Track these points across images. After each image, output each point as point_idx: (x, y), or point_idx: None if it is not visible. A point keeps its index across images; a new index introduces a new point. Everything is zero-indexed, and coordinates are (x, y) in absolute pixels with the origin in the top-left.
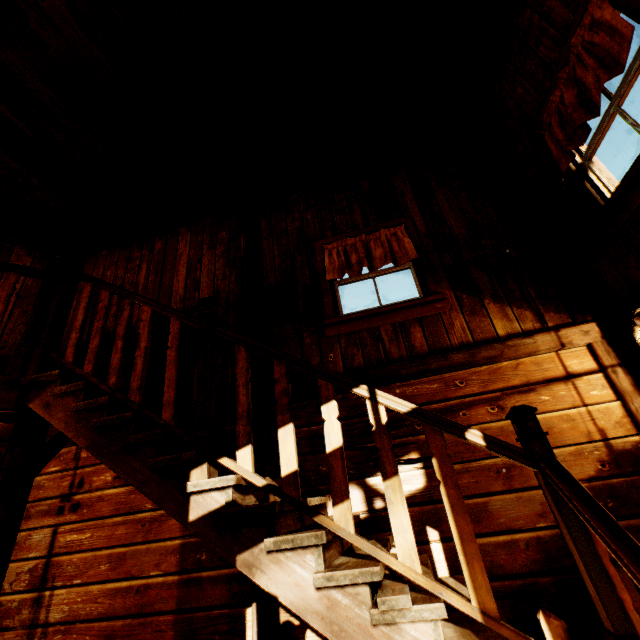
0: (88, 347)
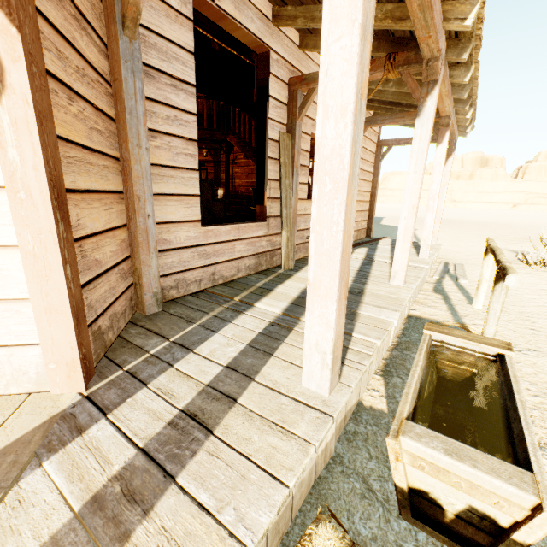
0: (229, 113)
